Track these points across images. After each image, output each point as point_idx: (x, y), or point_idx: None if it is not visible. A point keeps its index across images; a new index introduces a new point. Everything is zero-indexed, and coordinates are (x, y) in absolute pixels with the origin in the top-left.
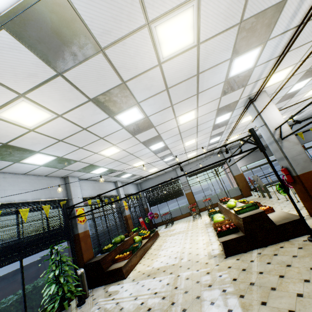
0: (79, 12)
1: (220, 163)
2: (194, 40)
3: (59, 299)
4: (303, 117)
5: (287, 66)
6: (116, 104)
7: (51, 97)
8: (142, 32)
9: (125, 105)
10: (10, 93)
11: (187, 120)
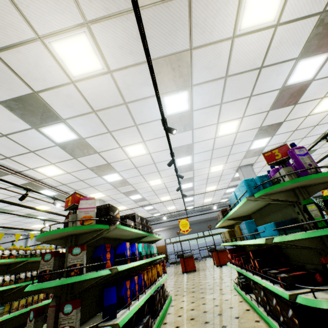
0: None
1: None
2: None
3: None
4: (206, 206)
5: (94, 192)
6: None
7: None
8: None
9: None
10: None
11: (46, 208)
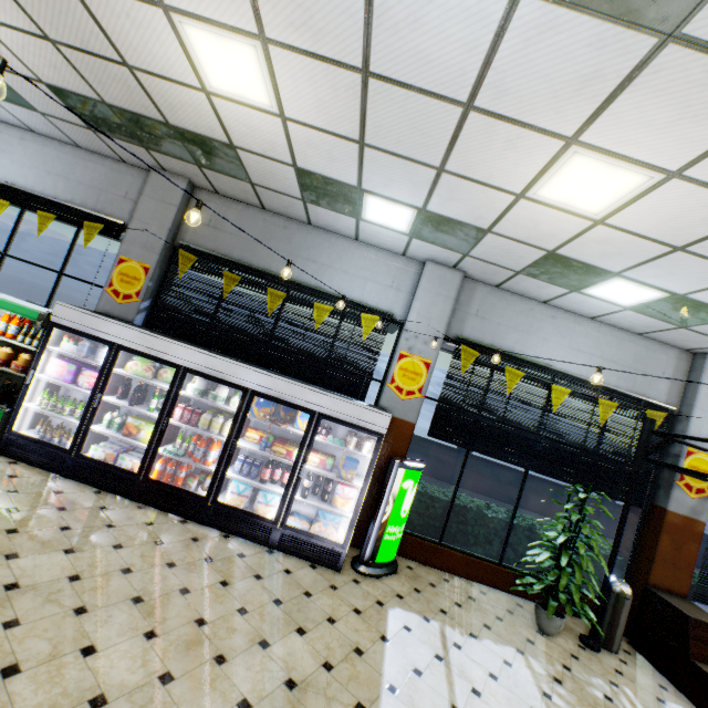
0: None
1: None
2: None
3: (549, 586)
4: None
5: None
6: None
7: (643, 125)
8: None
9: None
10: (550, 142)
11: None
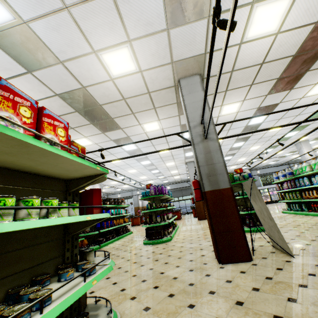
0: None
1: (129, 197)
2: None
3: None
4: (179, 180)
5: None
6: None
7: None
8: None
9: None
10: None
11: None
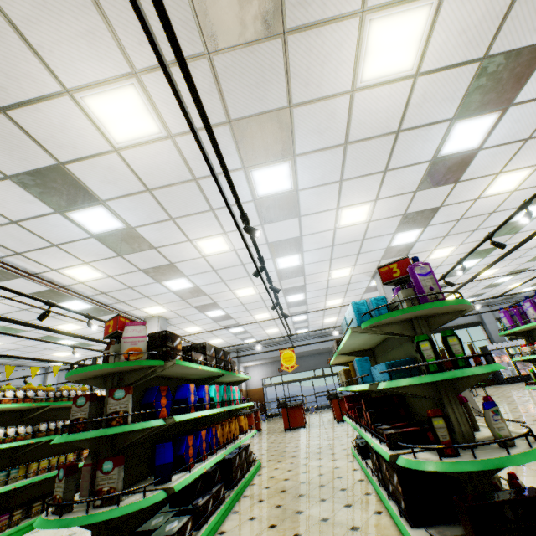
0: None
1: None
2: None
3: None
4: (328, 330)
5: (150, 306)
6: None
7: None
8: None
9: None
10: None
11: (76, 328)
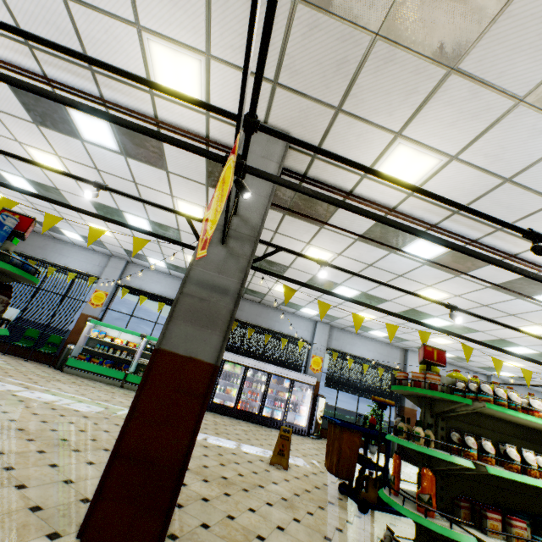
0: (373, 295)
1: None
2: (449, 295)
3: None
4: None
5: None
6: (415, 315)
7: (373, 311)
8: (406, 295)
9: (424, 316)
10: (356, 310)
11: (541, 332)
